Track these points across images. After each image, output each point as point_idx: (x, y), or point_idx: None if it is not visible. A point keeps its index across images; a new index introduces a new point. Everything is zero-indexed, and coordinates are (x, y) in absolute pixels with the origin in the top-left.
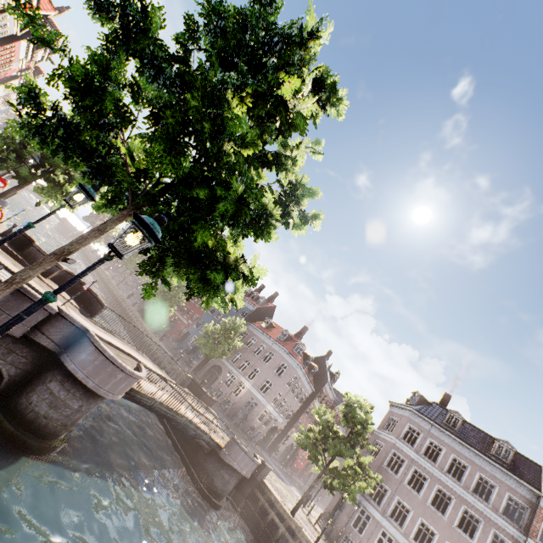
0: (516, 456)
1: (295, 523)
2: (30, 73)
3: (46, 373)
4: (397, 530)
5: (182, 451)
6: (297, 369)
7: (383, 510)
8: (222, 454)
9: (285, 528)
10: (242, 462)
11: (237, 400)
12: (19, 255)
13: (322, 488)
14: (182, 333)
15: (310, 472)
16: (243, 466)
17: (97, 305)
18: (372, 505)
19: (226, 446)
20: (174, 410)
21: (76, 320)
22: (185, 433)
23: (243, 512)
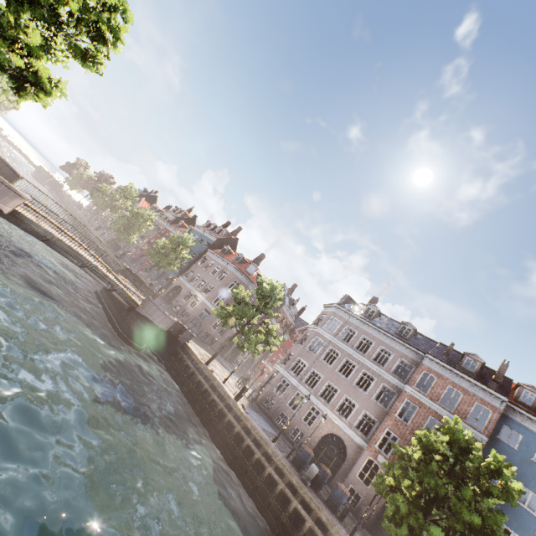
0: (419, 337)
1: (204, 365)
2: None
3: None
4: (308, 391)
5: (110, 313)
6: (248, 286)
7: (300, 378)
8: (138, 308)
9: (196, 369)
10: (154, 314)
11: (193, 311)
12: None
13: None
14: (151, 265)
15: None
16: (156, 317)
17: (15, 177)
18: (292, 376)
19: (142, 303)
20: (76, 251)
21: None
22: (115, 301)
23: (167, 363)
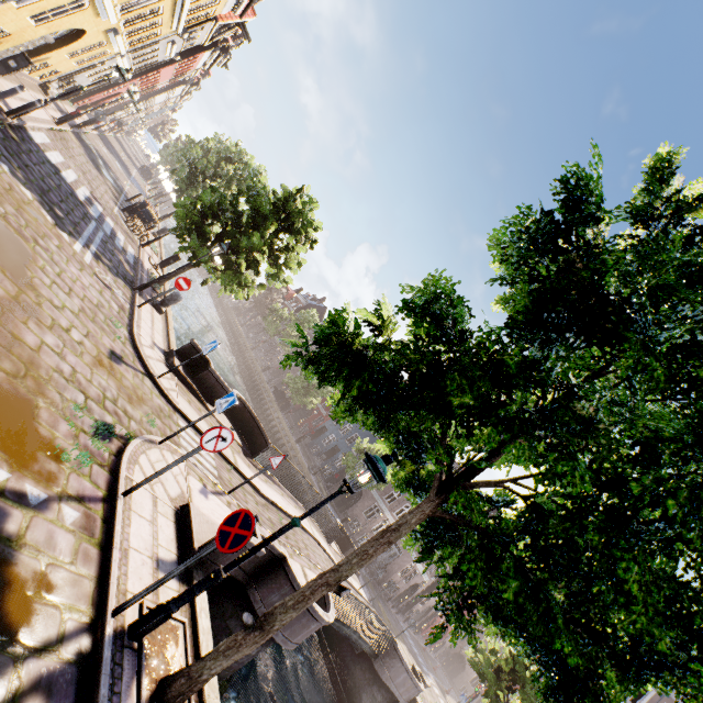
0: None
1: None
2: (197, 76)
3: (225, 602)
4: None
5: (323, 635)
6: None
7: None
8: (378, 665)
9: None
10: (402, 686)
11: None
12: (192, 383)
13: (455, 665)
14: (317, 427)
15: (443, 640)
16: (403, 691)
17: (259, 438)
18: None
19: (384, 656)
20: (341, 620)
21: (276, 547)
22: None
23: None
